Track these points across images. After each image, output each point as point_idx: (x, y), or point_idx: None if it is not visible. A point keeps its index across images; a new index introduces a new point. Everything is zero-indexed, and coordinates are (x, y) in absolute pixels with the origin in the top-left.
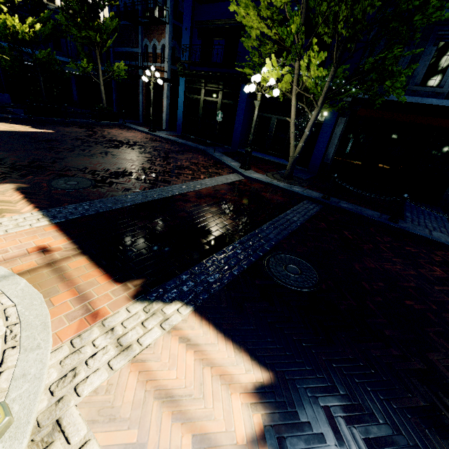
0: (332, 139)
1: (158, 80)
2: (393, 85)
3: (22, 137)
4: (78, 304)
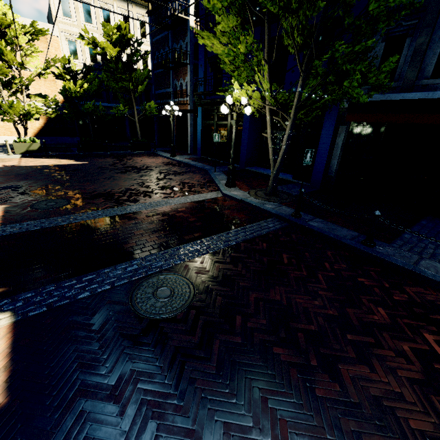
0: (334, 150)
1: (175, 112)
2: (351, 85)
3: (58, 169)
4: None
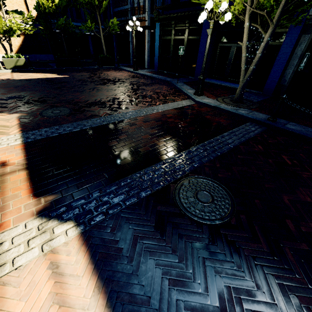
0: (291, 59)
1: (137, 27)
2: None
3: (46, 82)
4: None
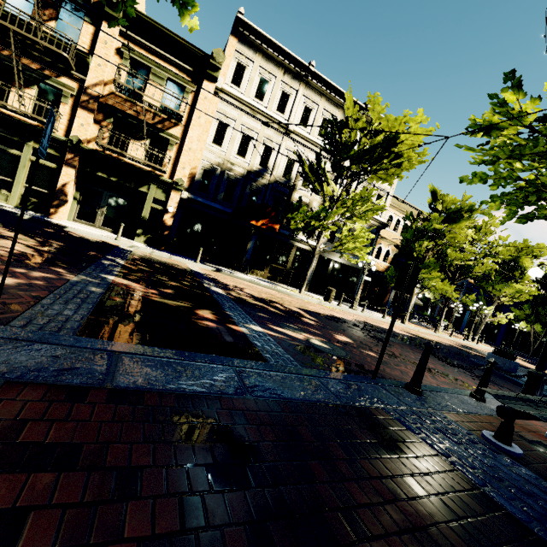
0: None
1: (461, 312)
2: None
3: None
4: None
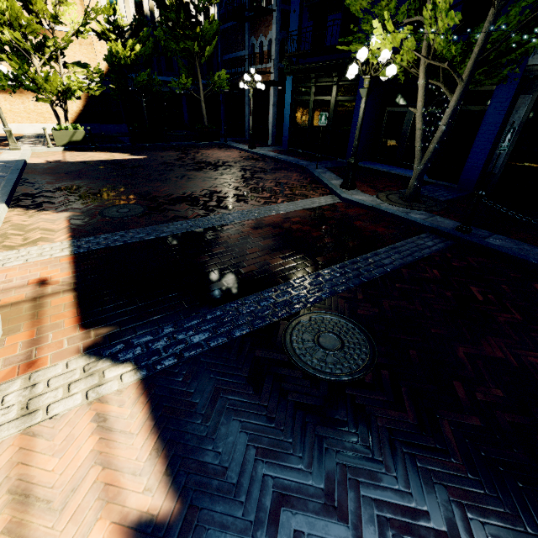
0: (504, 133)
1: (257, 84)
2: None
3: (113, 165)
4: (26, 347)
